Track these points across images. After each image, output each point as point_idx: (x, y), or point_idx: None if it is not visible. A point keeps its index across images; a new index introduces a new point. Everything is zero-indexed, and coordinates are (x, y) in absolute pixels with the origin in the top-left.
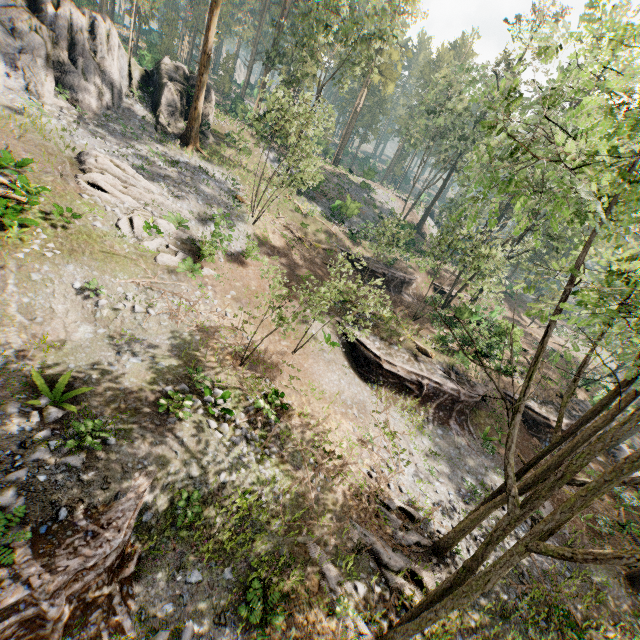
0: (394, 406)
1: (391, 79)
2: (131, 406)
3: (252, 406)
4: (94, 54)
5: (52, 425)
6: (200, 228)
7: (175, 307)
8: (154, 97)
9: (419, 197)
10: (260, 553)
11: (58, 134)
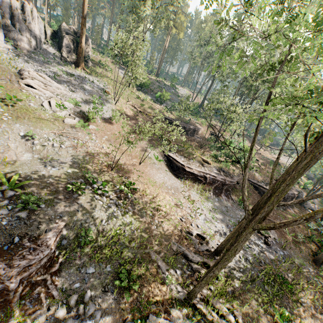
0: (193, 189)
1: (181, 31)
2: (53, 190)
3: (118, 189)
4: (25, 21)
5: (9, 199)
6: (87, 106)
7: (75, 144)
8: (59, 43)
9: (200, 89)
10: (125, 258)
11: (8, 61)
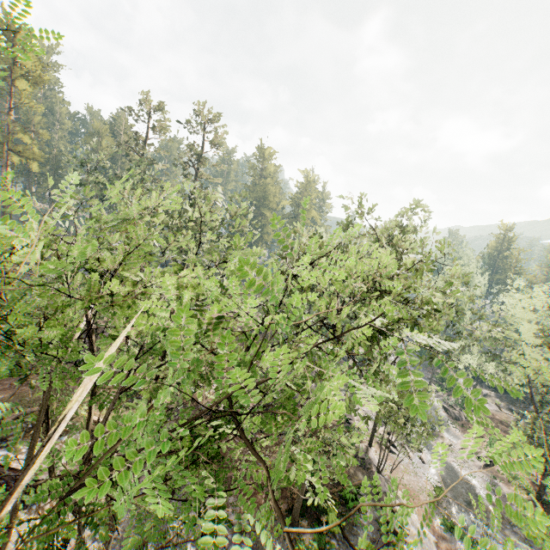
0: None
1: (36, 157)
2: None
3: None
4: None
5: None
6: None
7: None
8: None
9: None
10: None
11: None
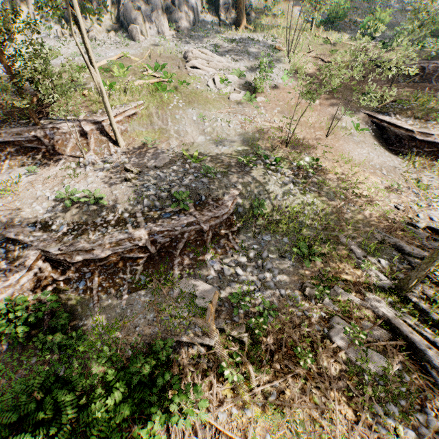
0: (429, 170)
1: None
2: (226, 165)
3: (295, 167)
4: None
5: (194, 170)
6: (252, 75)
7: (243, 122)
8: (215, 5)
9: None
10: (305, 235)
11: (174, 48)
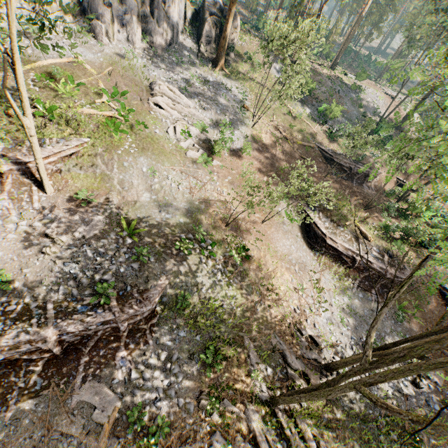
0: (328, 270)
1: None
2: (163, 242)
3: (228, 253)
4: (164, 5)
5: (127, 246)
6: (215, 131)
7: (193, 185)
8: (198, 31)
9: (405, 97)
10: (217, 333)
11: (141, 70)
